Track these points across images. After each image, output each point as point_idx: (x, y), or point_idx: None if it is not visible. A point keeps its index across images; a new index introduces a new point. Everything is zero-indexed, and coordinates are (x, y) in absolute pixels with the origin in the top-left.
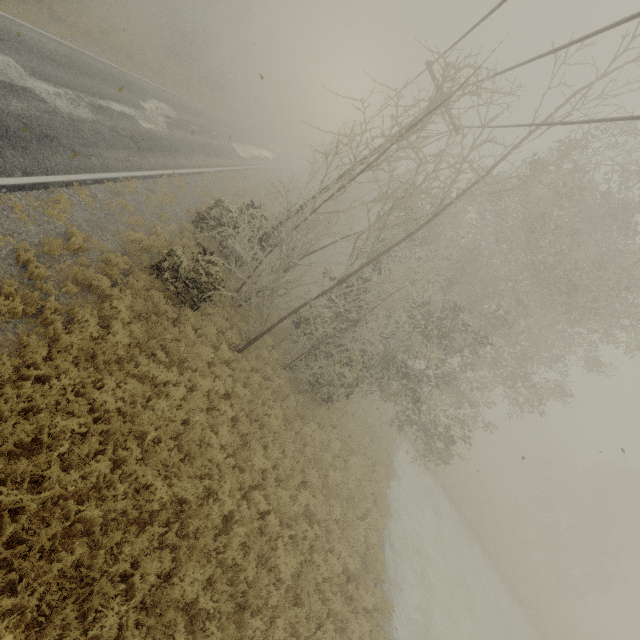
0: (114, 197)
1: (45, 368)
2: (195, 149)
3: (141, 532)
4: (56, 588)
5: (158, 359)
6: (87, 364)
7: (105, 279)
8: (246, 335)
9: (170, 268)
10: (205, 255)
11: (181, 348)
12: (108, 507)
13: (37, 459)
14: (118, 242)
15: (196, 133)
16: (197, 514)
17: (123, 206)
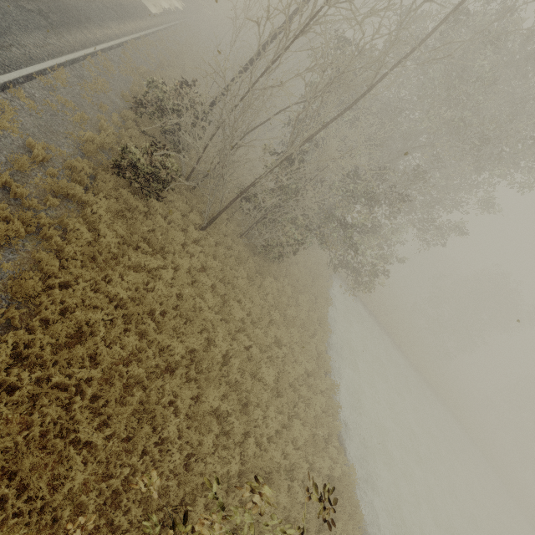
0: (50, 94)
1: (62, 276)
2: (106, 13)
3: (174, 376)
4: (134, 419)
5: (143, 250)
6: (91, 265)
7: (78, 187)
8: (207, 216)
9: (129, 165)
10: (157, 148)
11: (158, 237)
12: (148, 366)
13: (86, 343)
14: (73, 144)
15: None
16: (205, 357)
17: (62, 102)
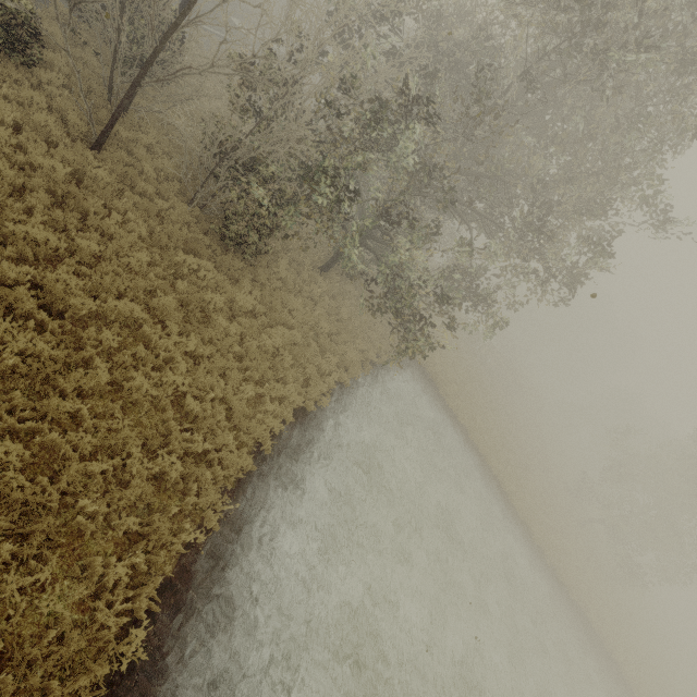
0: None
1: None
2: None
3: None
4: None
5: None
6: None
7: None
8: (89, 114)
9: None
10: None
11: None
12: None
13: None
14: None
15: None
16: None
17: None
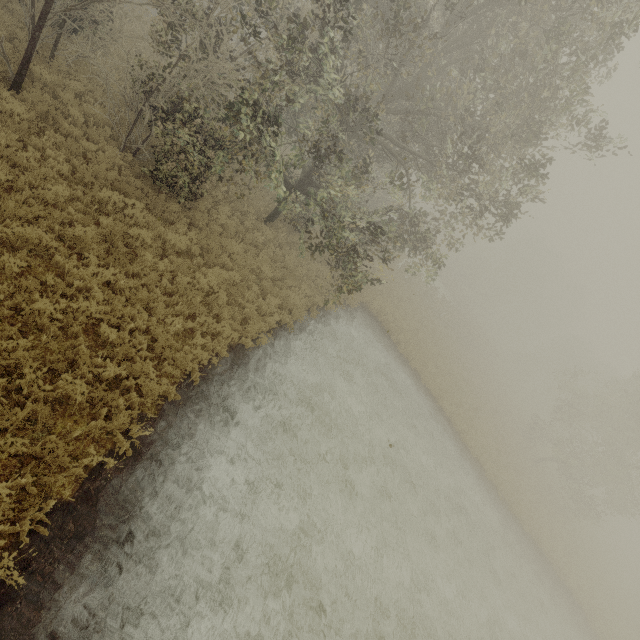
0: None
1: None
2: None
3: None
4: None
5: None
6: None
7: None
8: (2, 50)
9: None
10: None
11: None
12: None
13: None
14: None
15: None
16: None
17: None
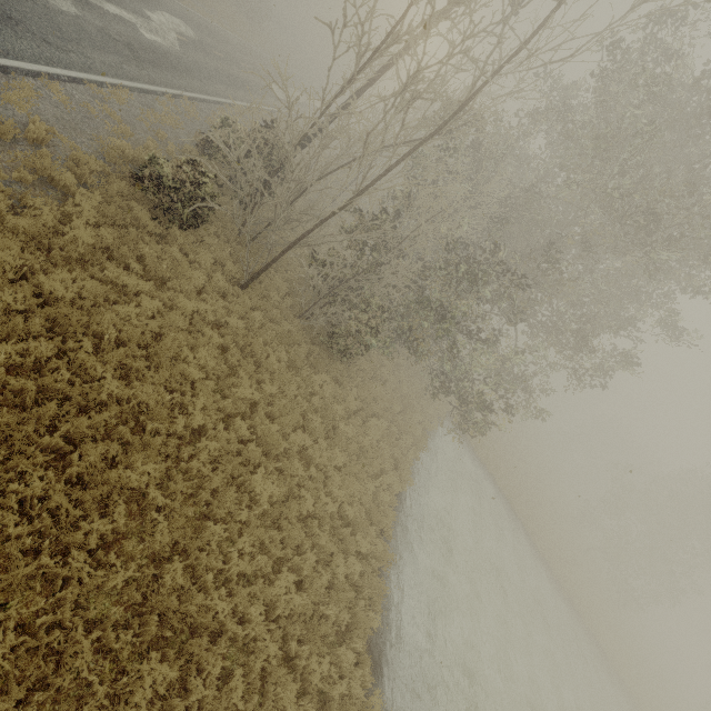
0: (97, 102)
1: None
2: (215, 76)
3: (80, 413)
4: None
5: (133, 271)
6: (41, 256)
7: (68, 174)
8: (247, 267)
9: (153, 178)
10: (193, 164)
11: (163, 266)
12: (41, 380)
13: None
14: (96, 148)
15: (219, 60)
16: (158, 418)
17: (108, 114)
